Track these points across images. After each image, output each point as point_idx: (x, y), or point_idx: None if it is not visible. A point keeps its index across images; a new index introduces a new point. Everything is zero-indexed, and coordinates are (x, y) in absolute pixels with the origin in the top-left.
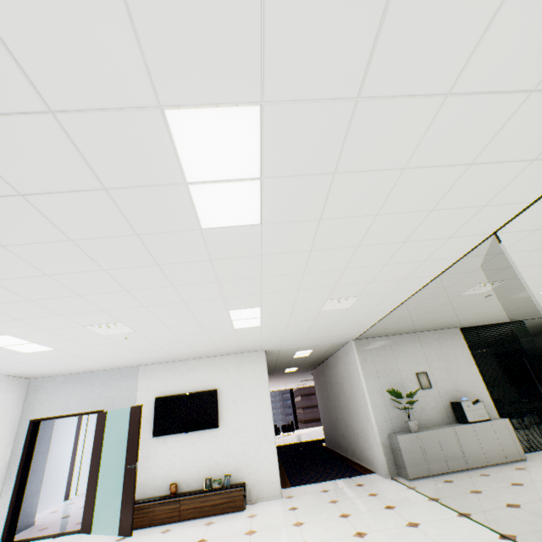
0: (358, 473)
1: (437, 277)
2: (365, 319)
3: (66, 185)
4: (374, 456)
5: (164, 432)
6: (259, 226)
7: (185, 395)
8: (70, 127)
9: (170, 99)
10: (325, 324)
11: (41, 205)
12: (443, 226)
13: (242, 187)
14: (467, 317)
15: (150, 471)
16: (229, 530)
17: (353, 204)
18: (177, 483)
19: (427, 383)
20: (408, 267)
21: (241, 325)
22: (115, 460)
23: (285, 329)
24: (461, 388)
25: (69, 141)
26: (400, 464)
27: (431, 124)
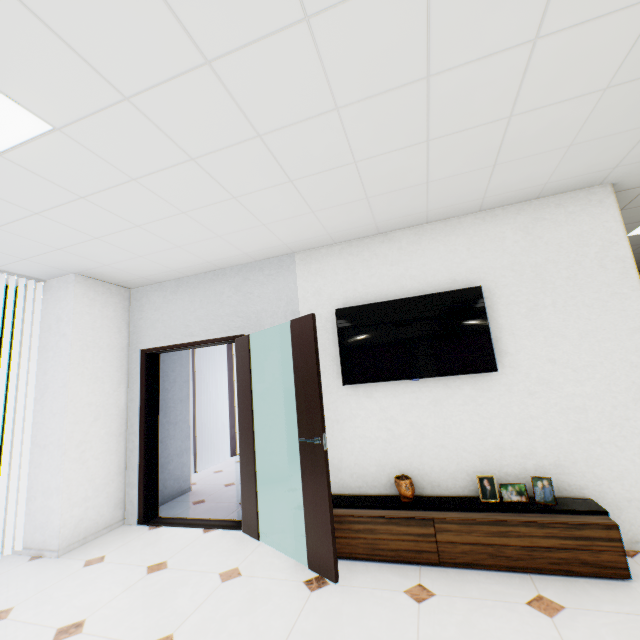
0: None
1: None
2: None
3: None
4: None
5: (365, 376)
6: None
7: (399, 304)
8: None
9: None
10: None
11: None
12: None
13: None
14: None
15: (347, 447)
16: None
17: None
18: (408, 476)
19: None
20: None
21: None
22: (279, 421)
23: None
24: None
25: None
26: None
27: None
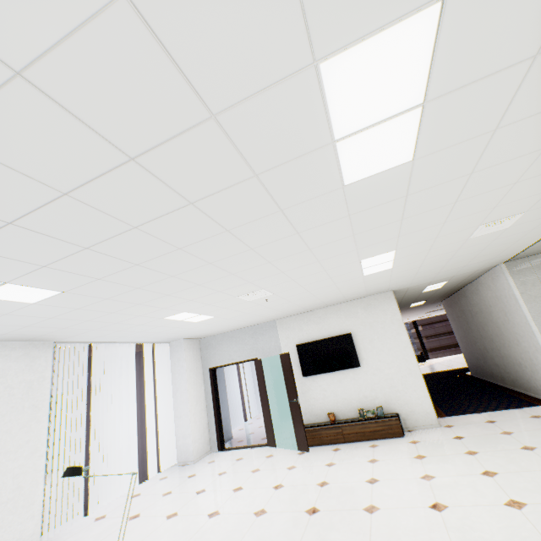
0: (528, 404)
1: None
2: (527, 237)
3: (224, 183)
4: None
5: (311, 372)
6: (409, 163)
7: (321, 341)
8: (228, 125)
9: (326, 47)
10: (469, 253)
11: (205, 207)
12: None
13: (397, 123)
14: None
15: (307, 403)
16: (395, 453)
17: None
18: (333, 412)
19: None
20: None
21: (371, 271)
22: (278, 395)
23: (419, 267)
24: None
25: (227, 140)
26: None
27: None
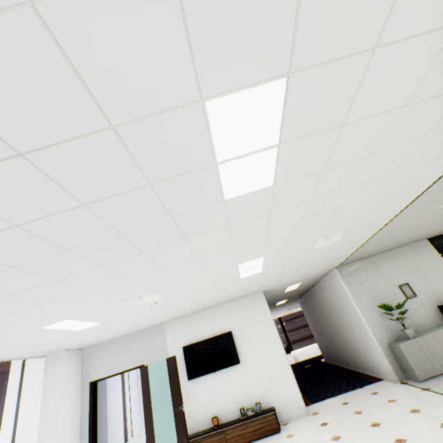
0: (368, 382)
1: (416, 198)
2: (348, 248)
3: (119, 189)
4: (379, 365)
5: (196, 374)
6: (271, 188)
7: (206, 341)
8: (126, 137)
9: (210, 90)
10: (314, 260)
11: (99, 210)
12: (430, 151)
13: (262, 156)
14: (435, 228)
15: (192, 409)
16: None
17: (354, 149)
18: (217, 416)
19: (410, 292)
20: (392, 195)
21: (246, 274)
22: (162, 404)
23: (281, 271)
24: (442, 291)
25: (124, 150)
26: (407, 369)
27: (438, 56)
